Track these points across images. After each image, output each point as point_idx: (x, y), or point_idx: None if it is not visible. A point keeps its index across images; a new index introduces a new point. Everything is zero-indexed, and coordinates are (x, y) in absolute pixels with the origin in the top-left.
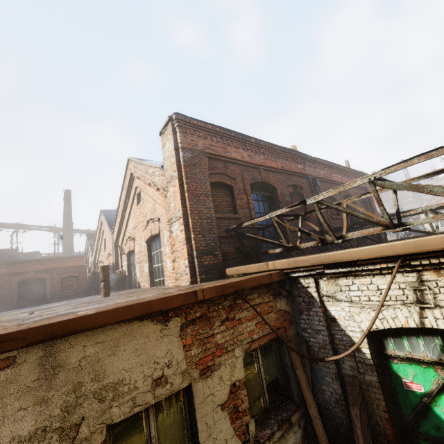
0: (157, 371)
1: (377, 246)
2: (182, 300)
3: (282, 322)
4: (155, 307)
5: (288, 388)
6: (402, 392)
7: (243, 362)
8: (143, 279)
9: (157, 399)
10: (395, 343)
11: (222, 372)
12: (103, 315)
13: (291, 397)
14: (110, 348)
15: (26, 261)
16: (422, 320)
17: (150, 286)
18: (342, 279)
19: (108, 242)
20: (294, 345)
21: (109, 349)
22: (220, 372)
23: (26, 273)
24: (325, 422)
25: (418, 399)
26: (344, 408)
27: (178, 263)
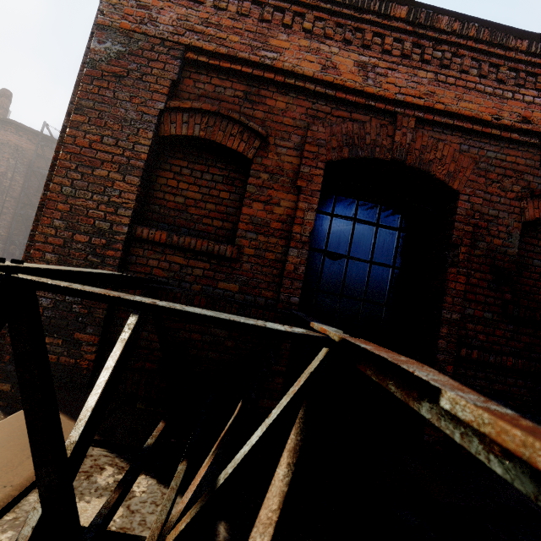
0: None
1: None
2: None
3: None
4: None
5: None
6: None
7: None
8: None
9: None
10: None
11: None
12: None
13: None
14: None
15: None
16: None
17: None
18: None
19: None
20: None
21: None
22: None
23: None
24: None
25: None
26: None
27: None
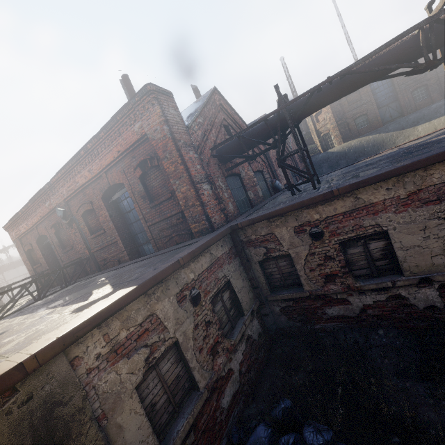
0: None
1: None
2: None
3: None
4: None
5: None
6: None
7: None
8: None
9: None
10: None
11: None
12: None
13: None
14: None
15: None
16: None
17: None
18: None
19: None
20: None
21: None
22: None
23: None
24: None
25: None
26: None
27: None
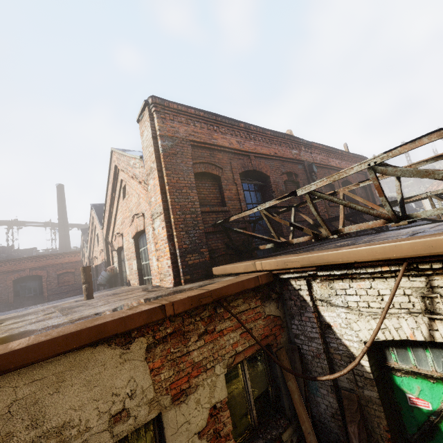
0: (117, 404)
1: (377, 247)
2: (146, 318)
3: (271, 328)
4: (109, 331)
5: (280, 401)
6: (406, 408)
7: (227, 377)
8: (133, 277)
9: (117, 438)
10: (398, 354)
11: (199, 394)
12: (36, 348)
13: (282, 410)
14: (52, 385)
15: (20, 259)
16: (431, 332)
17: (139, 284)
18: (337, 282)
19: (100, 237)
20: (285, 354)
21: (50, 387)
22: (198, 394)
23: (21, 271)
24: (320, 435)
25: (425, 417)
26: (341, 424)
27: (161, 262)
